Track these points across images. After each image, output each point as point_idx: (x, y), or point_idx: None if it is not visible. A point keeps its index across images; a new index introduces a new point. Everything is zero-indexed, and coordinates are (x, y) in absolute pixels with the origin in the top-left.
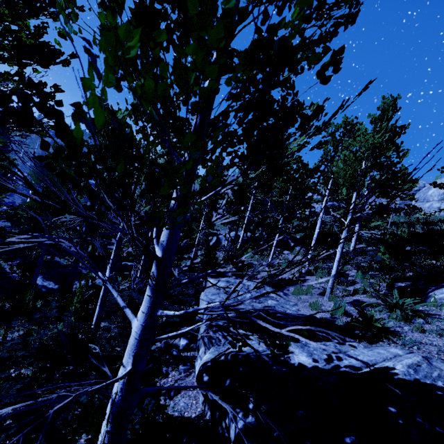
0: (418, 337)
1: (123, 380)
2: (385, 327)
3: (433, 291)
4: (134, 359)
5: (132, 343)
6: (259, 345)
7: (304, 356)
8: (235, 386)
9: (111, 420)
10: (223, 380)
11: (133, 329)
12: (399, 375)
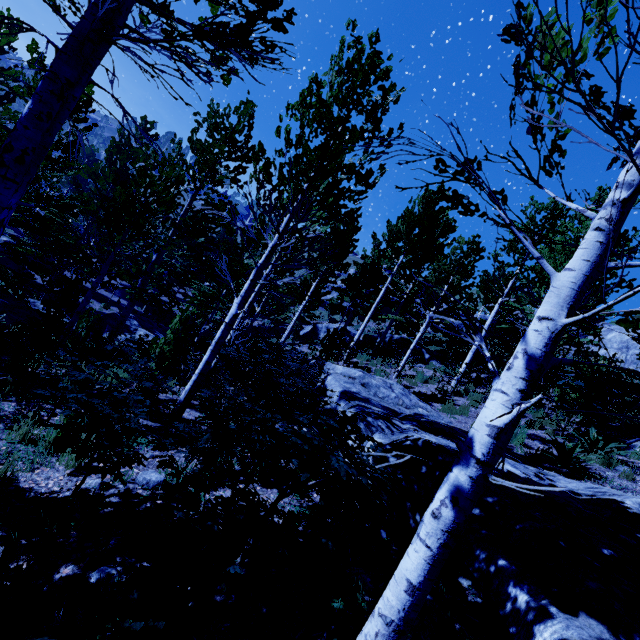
0: (629, 485)
1: (549, 334)
2: (587, 465)
3: (637, 441)
4: (568, 312)
5: (565, 294)
6: (447, 442)
7: (509, 466)
8: (435, 475)
9: (527, 377)
10: (418, 466)
11: (563, 281)
12: (633, 510)
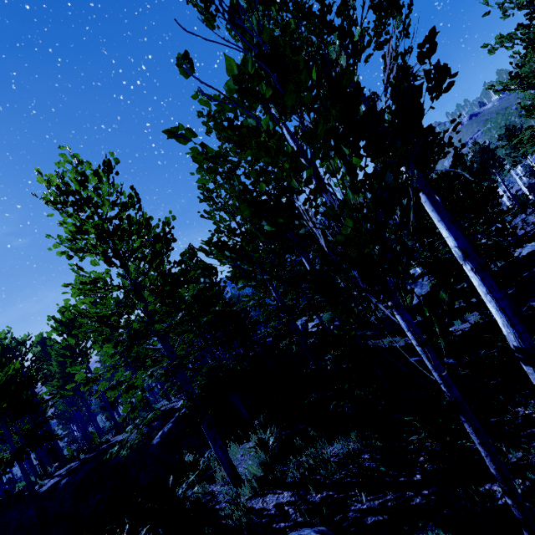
0: None
1: None
2: None
3: None
4: None
5: None
6: None
7: None
8: None
9: None
10: None
11: None
12: None
